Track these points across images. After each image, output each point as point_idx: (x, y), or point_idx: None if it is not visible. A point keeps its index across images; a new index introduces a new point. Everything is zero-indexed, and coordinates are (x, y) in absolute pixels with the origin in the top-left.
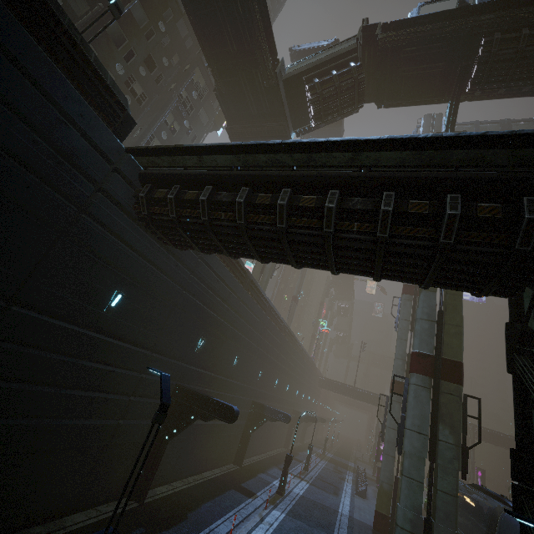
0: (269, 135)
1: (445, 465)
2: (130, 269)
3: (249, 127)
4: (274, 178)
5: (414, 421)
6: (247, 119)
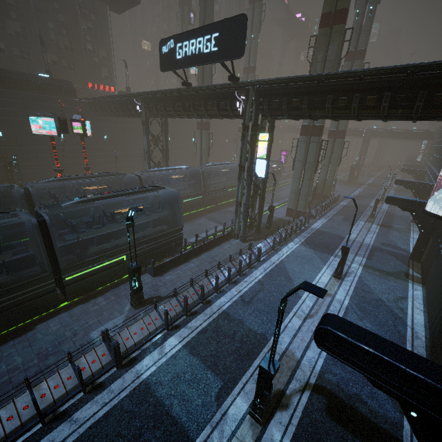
0: (129, 5)
1: (203, 155)
2: (103, 129)
3: (117, 6)
4: (106, 103)
5: (197, 145)
6: (113, 0)
